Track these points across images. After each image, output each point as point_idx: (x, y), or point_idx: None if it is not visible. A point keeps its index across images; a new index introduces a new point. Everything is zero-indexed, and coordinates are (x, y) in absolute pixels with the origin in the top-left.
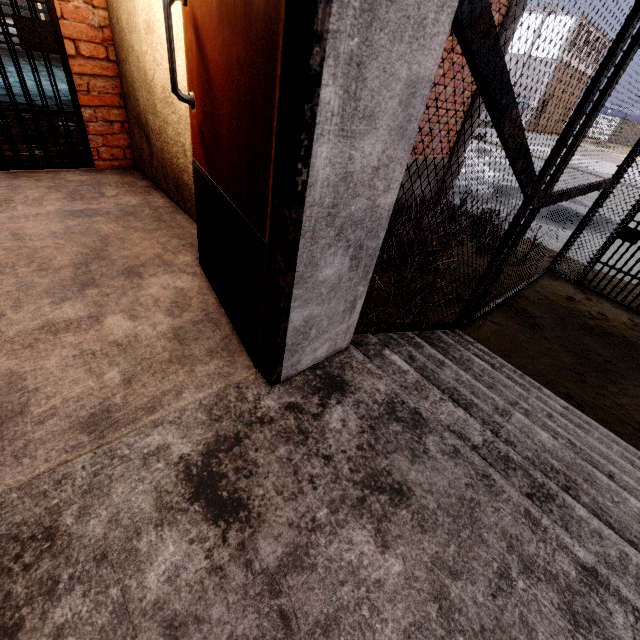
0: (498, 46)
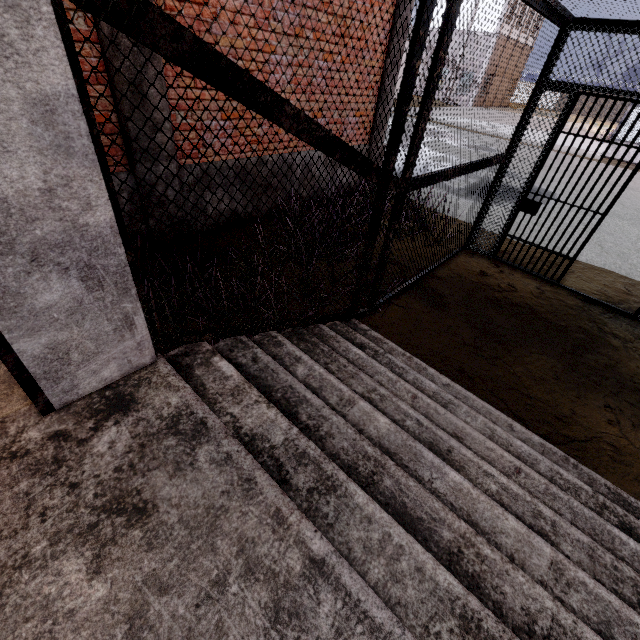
0: (208, 47)
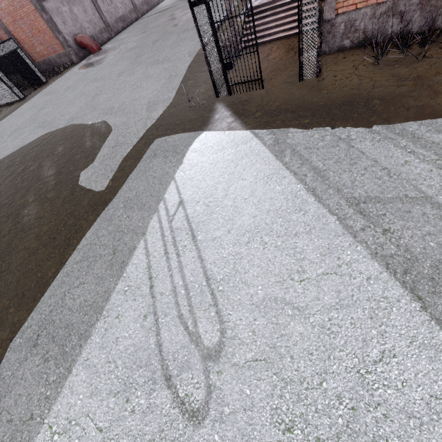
0: None
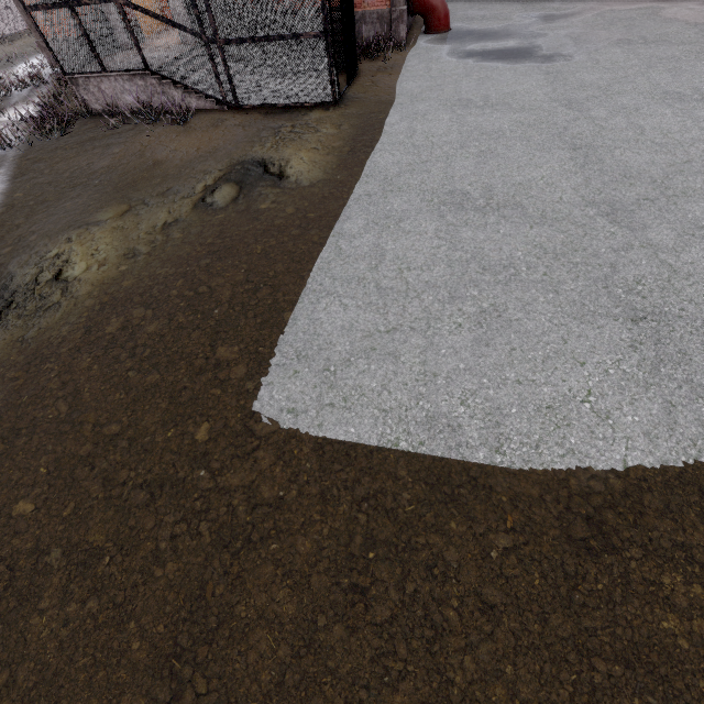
0: None
